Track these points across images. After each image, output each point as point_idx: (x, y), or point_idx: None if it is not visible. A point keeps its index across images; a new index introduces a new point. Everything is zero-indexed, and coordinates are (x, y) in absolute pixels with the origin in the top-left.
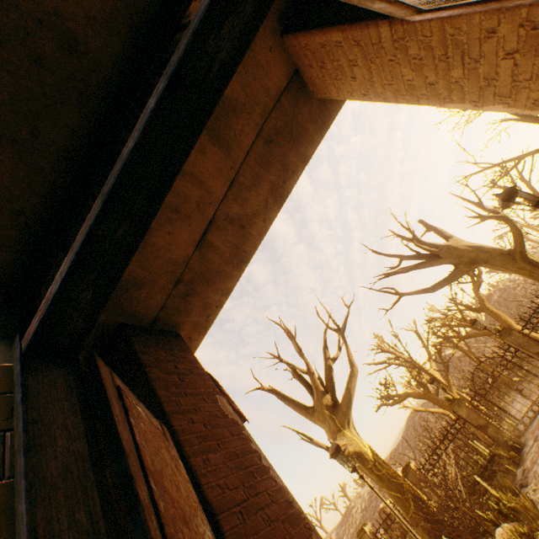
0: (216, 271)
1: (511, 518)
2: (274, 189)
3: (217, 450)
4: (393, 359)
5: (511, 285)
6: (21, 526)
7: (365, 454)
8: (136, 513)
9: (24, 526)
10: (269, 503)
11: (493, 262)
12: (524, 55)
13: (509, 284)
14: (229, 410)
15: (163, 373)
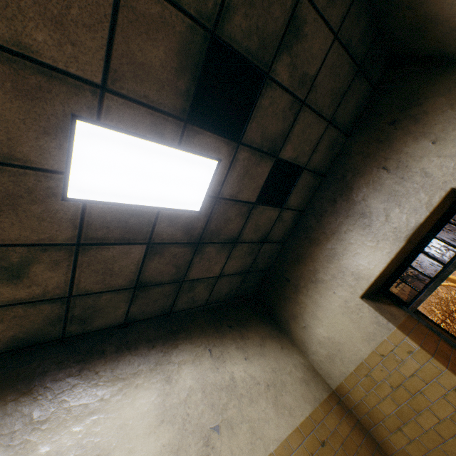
0: None
1: None
2: None
3: None
4: None
5: None
6: (454, 345)
7: None
8: None
9: (455, 345)
10: None
11: None
12: None
13: None
14: None
15: None
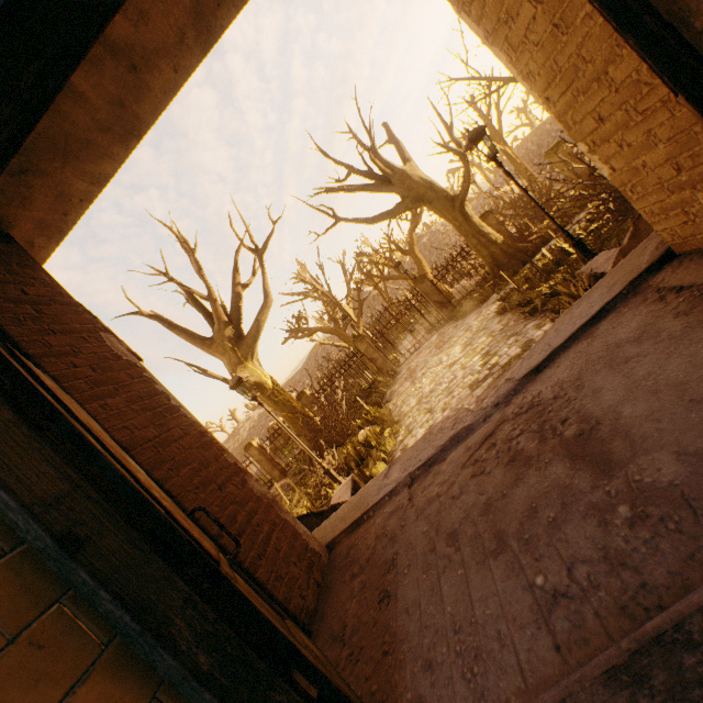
0: (82, 140)
1: (373, 423)
2: (199, 11)
3: (117, 395)
4: (313, 292)
5: (442, 230)
6: None
7: (265, 384)
8: (99, 460)
9: None
10: (183, 436)
11: (437, 205)
12: (545, 13)
13: (441, 229)
14: (123, 351)
15: (5, 301)
